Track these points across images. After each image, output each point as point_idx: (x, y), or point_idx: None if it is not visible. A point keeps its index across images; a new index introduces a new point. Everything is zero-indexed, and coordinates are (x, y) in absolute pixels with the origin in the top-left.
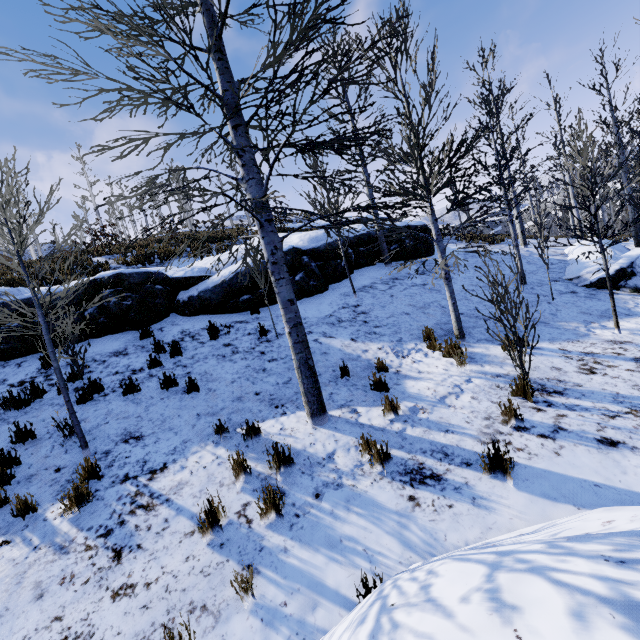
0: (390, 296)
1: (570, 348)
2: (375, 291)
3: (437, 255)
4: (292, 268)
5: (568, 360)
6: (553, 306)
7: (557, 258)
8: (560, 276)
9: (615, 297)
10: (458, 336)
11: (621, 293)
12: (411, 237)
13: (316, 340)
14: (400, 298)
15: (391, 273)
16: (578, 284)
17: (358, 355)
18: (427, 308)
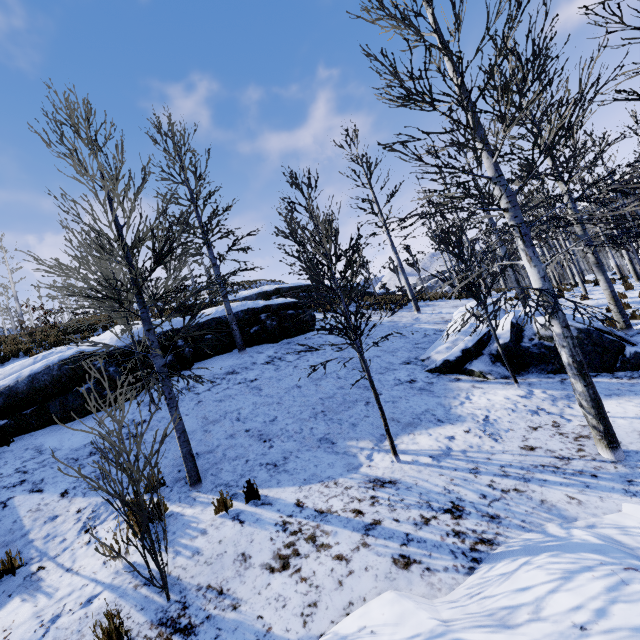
0: (196, 403)
1: (311, 500)
2: (187, 395)
3: (314, 332)
4: (75, 378)
5: (278, 533)
6: (367, 409)
7: (436, 327)
8: (419, 355)
9: (452, 387)
10: (189, 482)
11: (464, 379)
12: (273, 317)
13: (6, 500)
14: (204, 405)
15: (235, 364)
16: (427, 367)
17: (28, 531)
18: (217, 422)
